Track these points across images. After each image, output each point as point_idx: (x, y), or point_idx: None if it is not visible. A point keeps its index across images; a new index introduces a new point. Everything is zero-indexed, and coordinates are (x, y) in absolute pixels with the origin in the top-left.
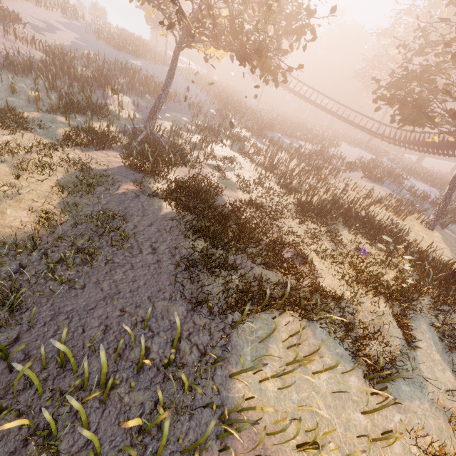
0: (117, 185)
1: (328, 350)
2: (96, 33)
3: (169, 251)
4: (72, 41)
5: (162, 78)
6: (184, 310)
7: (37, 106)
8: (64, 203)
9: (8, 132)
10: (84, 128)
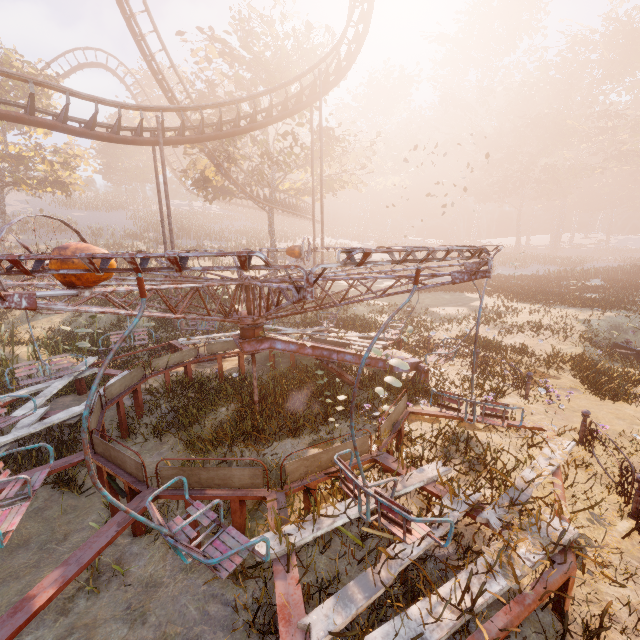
0: None
1: None
2: (51, 201)
3: None
4: (14, 211)
5: (95, 220)
6: None
7: None
8: None
9: None
10: None
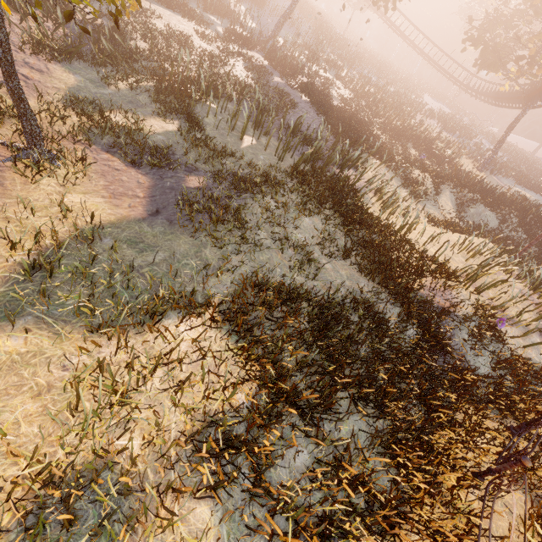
0: (272, 77)
1: (394, 181)
2: None
3: (318, 114)
4: None
5: None
6: (332, 137)
7: (198, 4)
8: (254, 78)
9: (194, 23)
10: (236, 29)
